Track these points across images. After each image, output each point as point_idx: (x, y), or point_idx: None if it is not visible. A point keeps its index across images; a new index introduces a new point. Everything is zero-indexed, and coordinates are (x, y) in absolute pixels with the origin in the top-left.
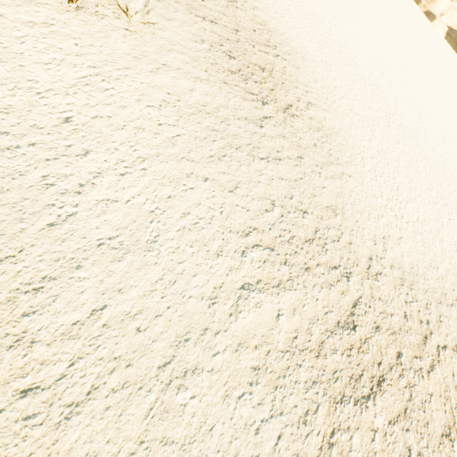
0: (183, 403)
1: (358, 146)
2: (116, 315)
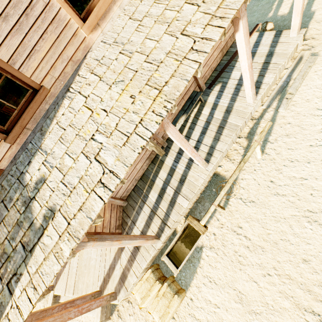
0: (306, 226)
1: None
2: (307, 184)
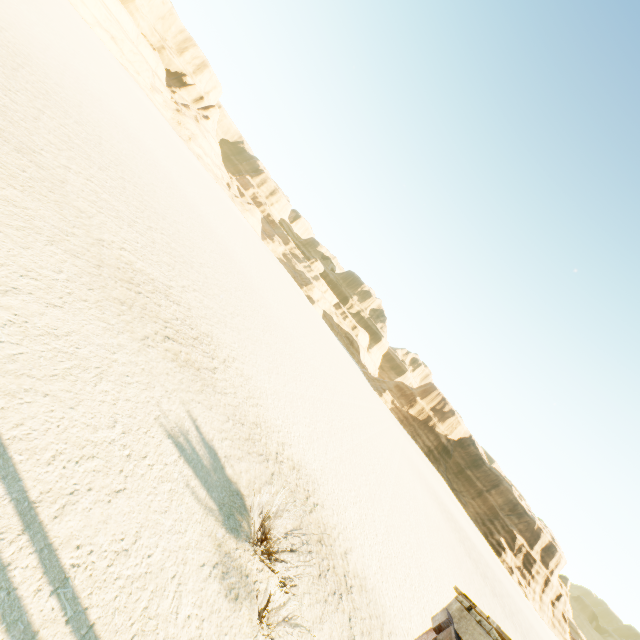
0: None
1: (374, 575)
2: None
